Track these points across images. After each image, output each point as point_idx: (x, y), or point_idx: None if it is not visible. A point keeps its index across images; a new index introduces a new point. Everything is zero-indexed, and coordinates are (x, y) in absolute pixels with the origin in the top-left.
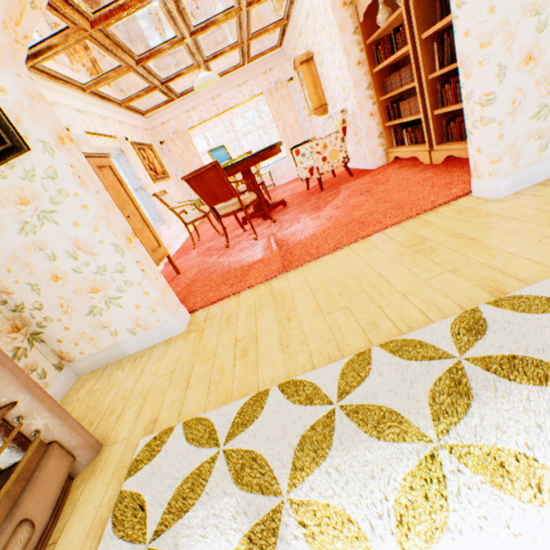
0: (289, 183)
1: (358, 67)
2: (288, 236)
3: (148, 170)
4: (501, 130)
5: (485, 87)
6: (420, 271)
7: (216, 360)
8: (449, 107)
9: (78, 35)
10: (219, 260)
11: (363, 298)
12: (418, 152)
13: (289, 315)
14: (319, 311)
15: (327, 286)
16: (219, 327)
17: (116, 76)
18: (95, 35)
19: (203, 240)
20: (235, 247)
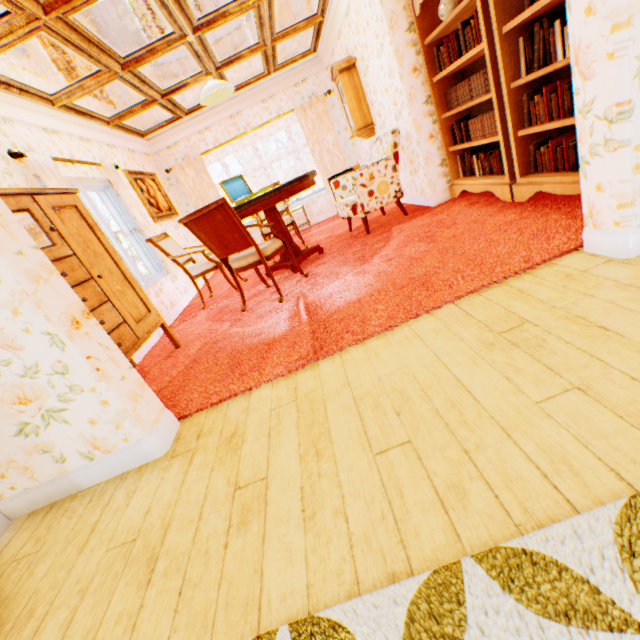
0: (327, 221)
1: (414, 75)
2: (323, 300)
3: (147, 206)
4: (638, 158)
5: (618, 92)
6: (526, 382)
7: (201, 526)
8: (541, 126)
9: (27, 24)
10: (231, 330)
11: (436, 427)
12: (495, 185)
13: (318, 446)
14: (365, 444)
15: (378, 394)
16: (215, 454)
17: (95, 84)
18: (53, 25)
19: (217, 295)
20: (254, 310)
